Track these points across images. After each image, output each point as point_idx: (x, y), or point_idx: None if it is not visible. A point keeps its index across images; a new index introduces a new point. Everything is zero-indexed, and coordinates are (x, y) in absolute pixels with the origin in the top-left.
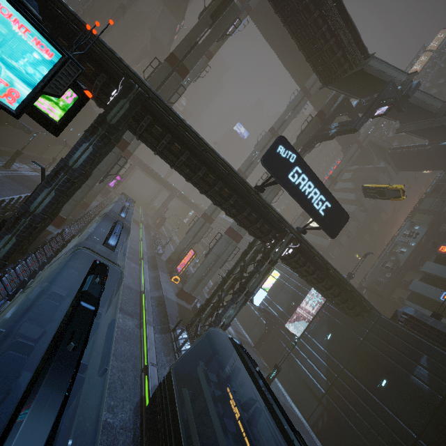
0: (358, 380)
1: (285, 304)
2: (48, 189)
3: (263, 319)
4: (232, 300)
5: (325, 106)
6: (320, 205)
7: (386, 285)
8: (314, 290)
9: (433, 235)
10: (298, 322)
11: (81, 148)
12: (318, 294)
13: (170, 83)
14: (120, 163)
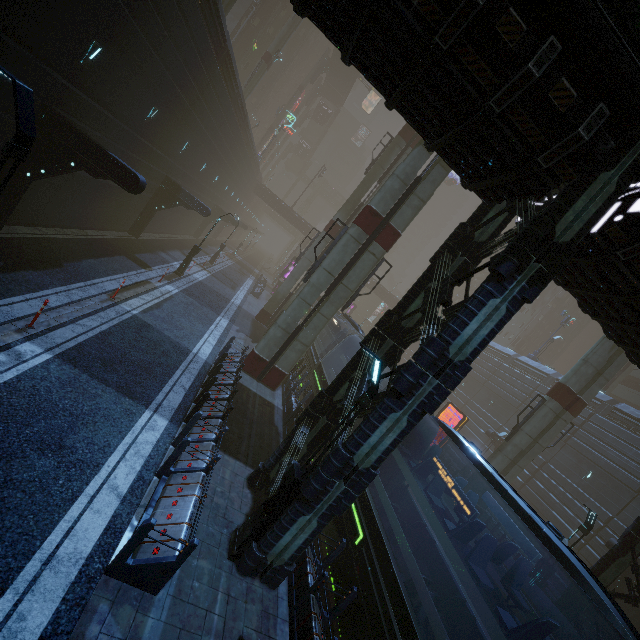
0: None
1: None
2: (395, 415)
3: (596, 552)
4: None
5: None
6: None
7: None
8: None
9: None
10: None
11: (480, 312)
12: None
13: None
14: None
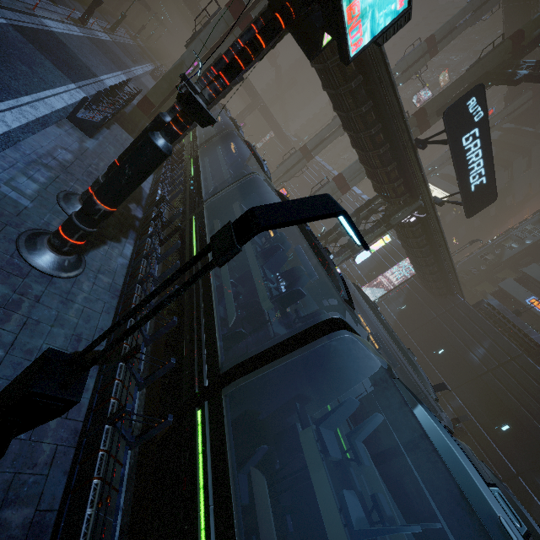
0: (417, 345)
1: (366, 269)
2: None
3: None
4: (337, 253)
5: (531, 24)
6: (475, 180)
7: (475, 276)
8: (403, 264)
9: None
10: (375, 288)
11: None
12: (406, 268)
13: None
14: None
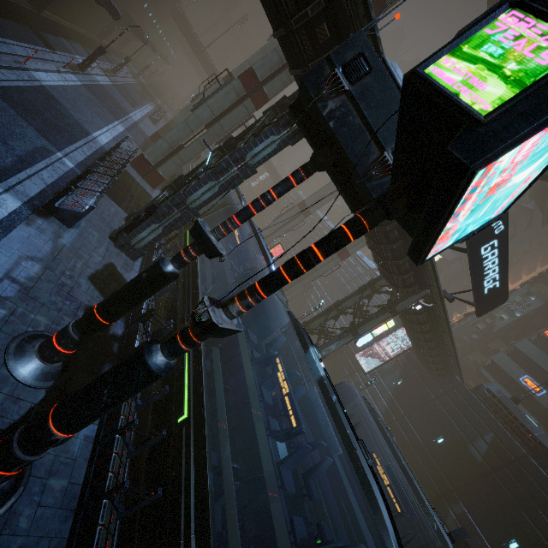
0: (414, 430)
1: None
2: (213, 183)
3: None
4: (339, 337)
5: None
6: (489, 284)
7: (467, 345)
8: (399, 333)
9: (545, 312)
10: (370, 357)
11: (266, 141)
12: (402, 338)
13: None
14: None
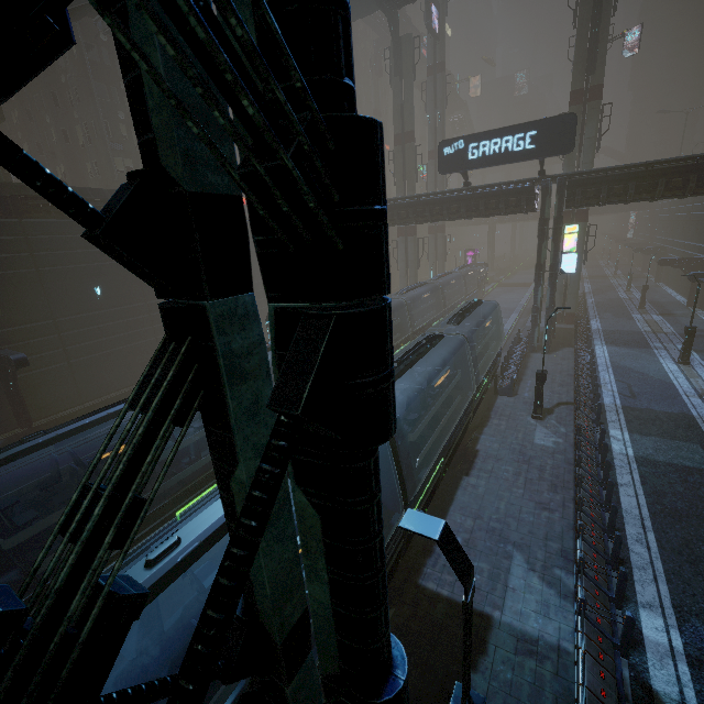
0: None
1: None
2: None
3: None
4: (536, 284)
5: None
6: (522, 144)
7: None
8: None
9: None
10: None
11: None
12: None
13: (407, 156)
14: (441, 241)
